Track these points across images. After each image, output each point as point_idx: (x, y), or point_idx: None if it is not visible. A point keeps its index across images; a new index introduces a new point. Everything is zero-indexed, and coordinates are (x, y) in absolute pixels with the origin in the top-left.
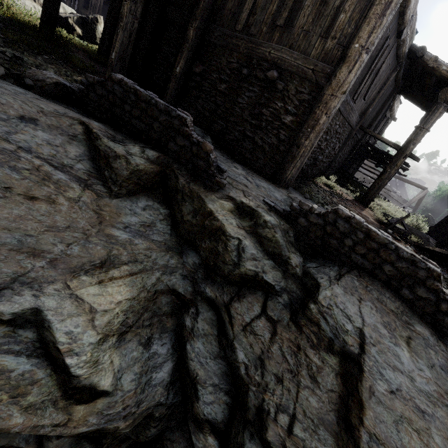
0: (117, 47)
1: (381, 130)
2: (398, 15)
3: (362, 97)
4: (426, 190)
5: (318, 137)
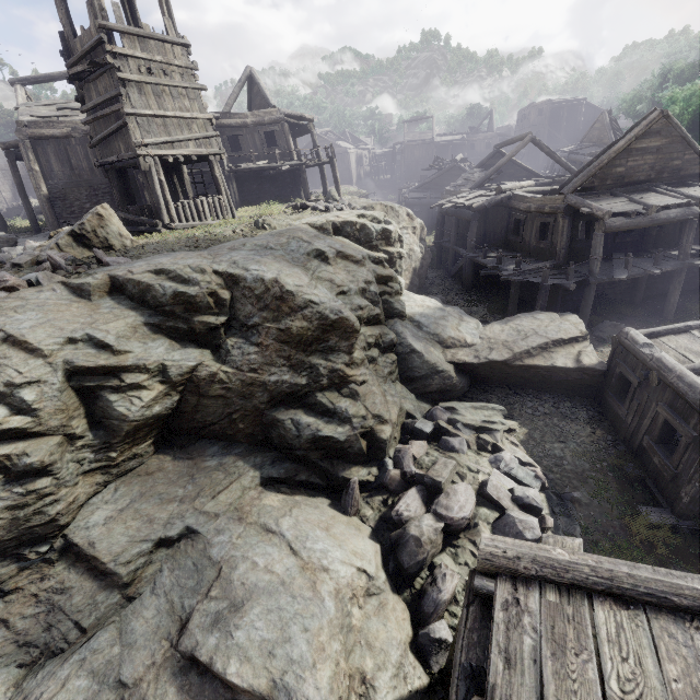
0: (28, 217)
1: (276, 140)
2: (56, 139)
3: (97, 169)
4: (527, 136)
5: (45, 209)
